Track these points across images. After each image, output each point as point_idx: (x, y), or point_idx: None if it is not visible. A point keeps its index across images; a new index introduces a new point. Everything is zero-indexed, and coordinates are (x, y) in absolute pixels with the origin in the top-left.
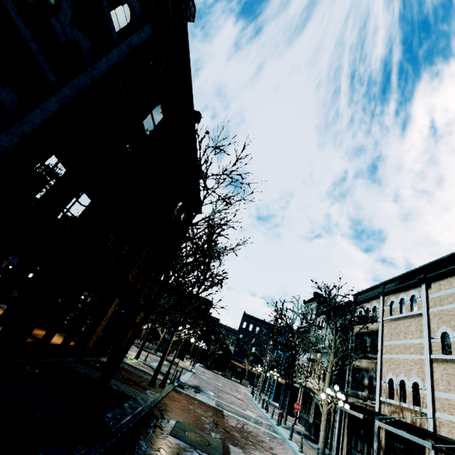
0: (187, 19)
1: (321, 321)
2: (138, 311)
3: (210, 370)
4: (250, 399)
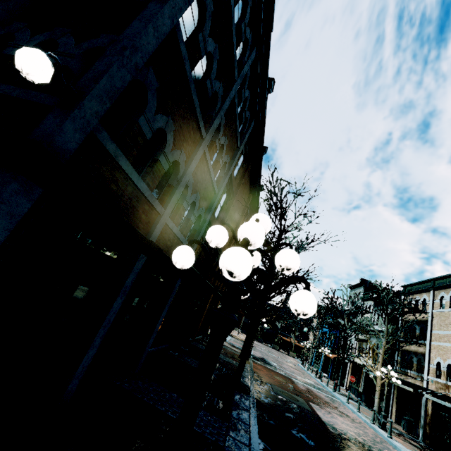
0: (268, 92)
1: (369, 306)
2: (218, 301)
3: (260, 343)
4: (303, 370)
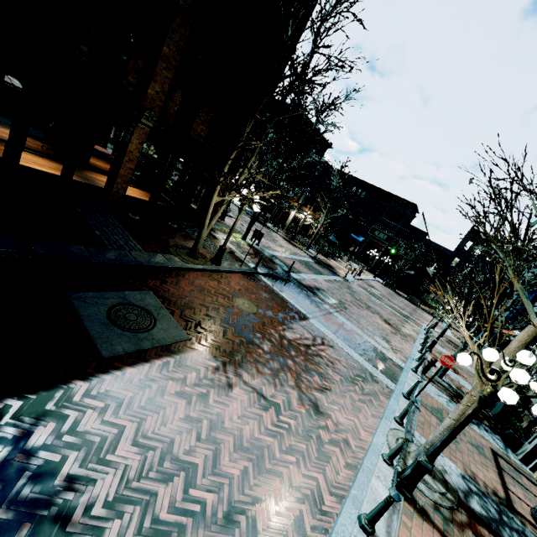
0: None
1: None
2: None
3: (390, 289)
4: (417, 332)
